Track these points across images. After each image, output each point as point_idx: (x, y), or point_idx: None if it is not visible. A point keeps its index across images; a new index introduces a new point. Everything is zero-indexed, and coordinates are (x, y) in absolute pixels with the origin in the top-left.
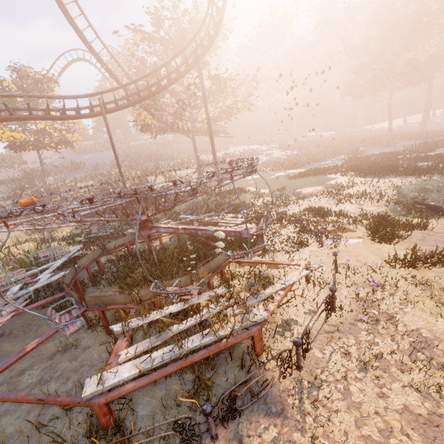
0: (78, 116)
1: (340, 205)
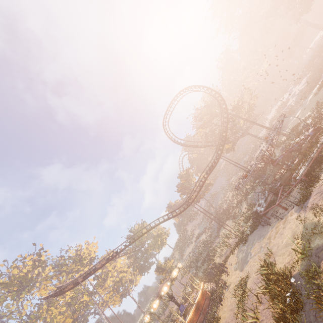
0: (216, 163)
1: None
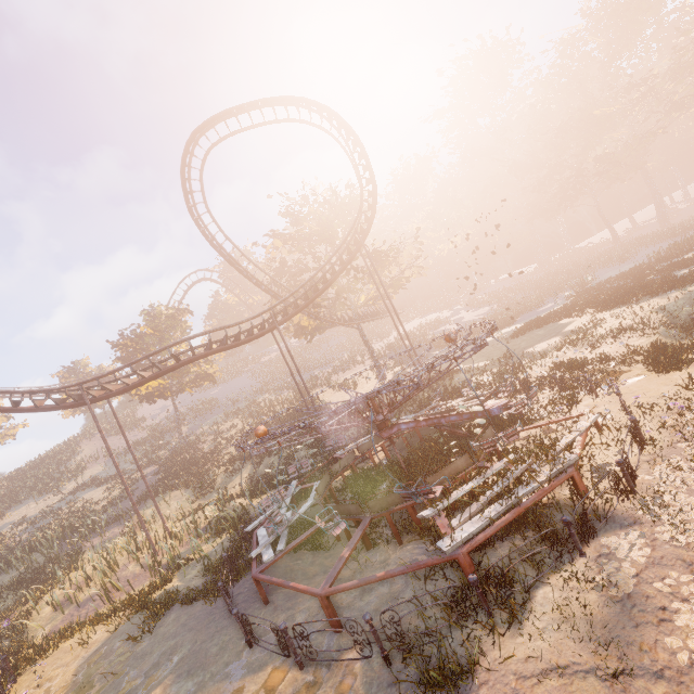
0: (252, 338)
1: (595, 350)
